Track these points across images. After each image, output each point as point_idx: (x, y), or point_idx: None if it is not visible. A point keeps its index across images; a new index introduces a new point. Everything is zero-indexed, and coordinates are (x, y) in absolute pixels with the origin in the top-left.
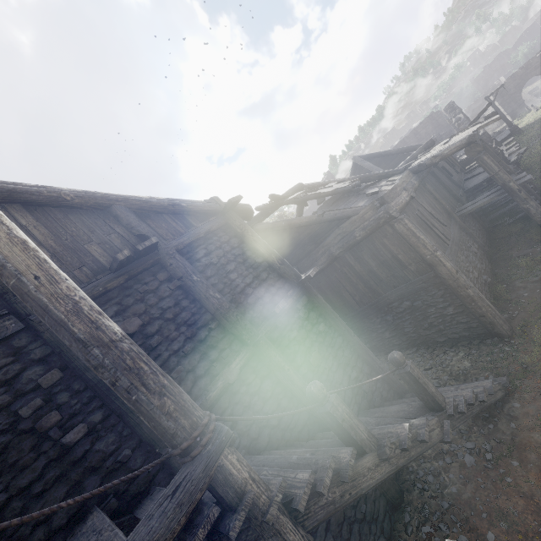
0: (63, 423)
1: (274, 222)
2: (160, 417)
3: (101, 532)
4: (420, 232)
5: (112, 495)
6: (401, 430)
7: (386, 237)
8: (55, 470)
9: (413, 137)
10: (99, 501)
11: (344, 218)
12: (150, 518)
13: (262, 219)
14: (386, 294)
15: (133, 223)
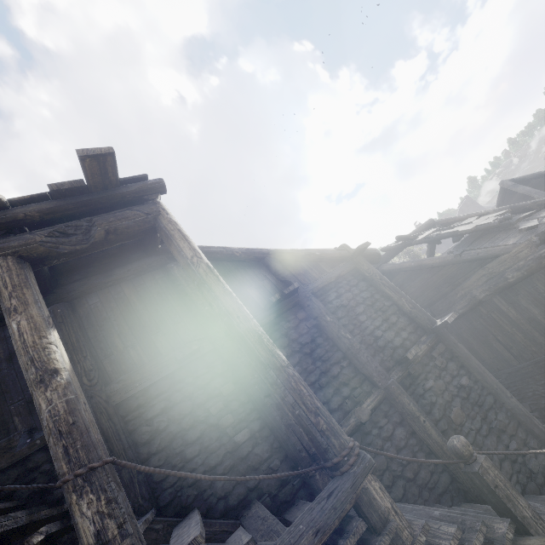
0: (235, 425)
1: (401, 263)
2: (315, 432)
3: (264, 518)
4: None
5: (267, 495)
6: None
7: None
8: (230, 460)
9: None
10: (257, 496)
11: (489, 257)
12: (312, 510)
13: (388, 259)
14: None
15: (280, 271)
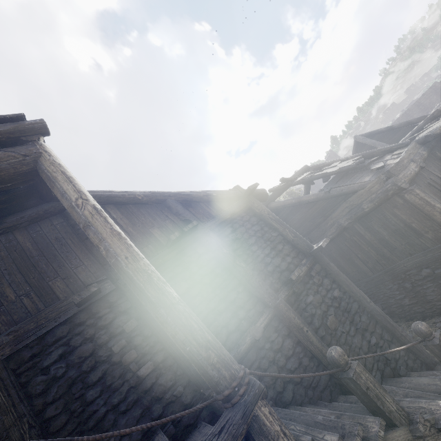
0: (138, 360)
1: (285, 201)
2: (206, 366)
3: None
4: (435, 200)
5: (171, 423)
6: (436, 407)
7: (396, 207)
8: (133, 395)
9: (416, 108)
10: (162, 425)
11: (350, 193)
12: None
13: (274, 198)
14: (402, 261)
15: (180, 211)
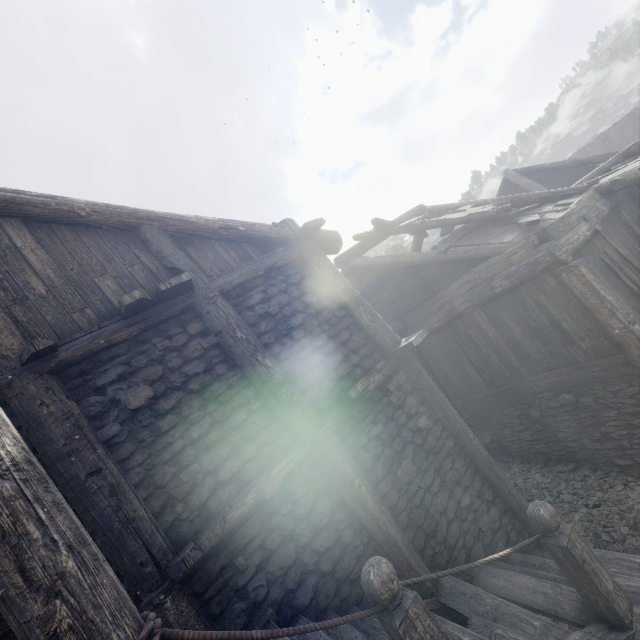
0: None
1: (375, 258)
2: None
3: None
4: (607, 289)
5: None
6: None
7: (545, 292)
8: None
9: (600, 145)
10: None
11: (478, 258)
12: None
13: (361, 252)
14: (534, 378)
15: (166, 251)
